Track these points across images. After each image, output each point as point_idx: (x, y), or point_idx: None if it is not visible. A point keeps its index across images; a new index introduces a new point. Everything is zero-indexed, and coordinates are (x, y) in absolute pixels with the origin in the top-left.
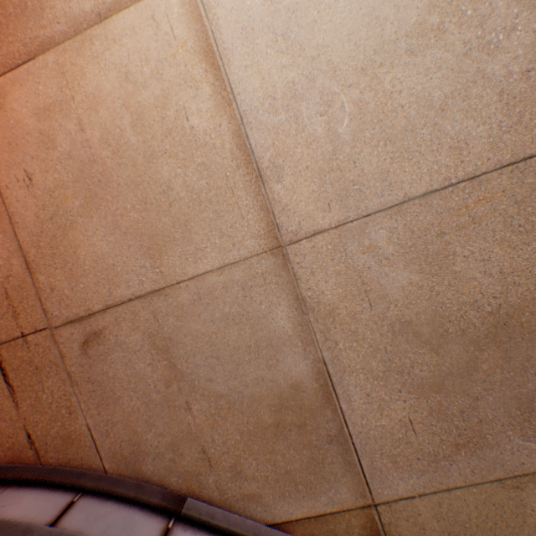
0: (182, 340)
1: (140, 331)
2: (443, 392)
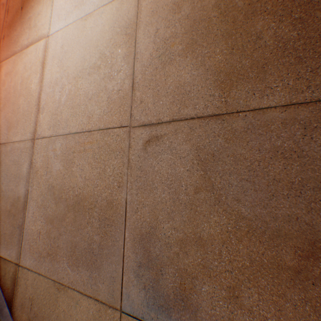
0: (3, 164)
1: None
2: (53, 225)
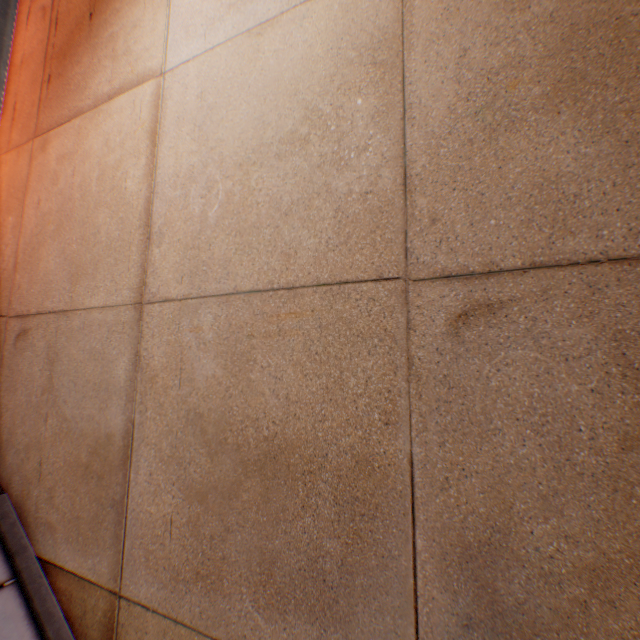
0: (64, 359)
1: (47, 340)
2: (205, 505)
